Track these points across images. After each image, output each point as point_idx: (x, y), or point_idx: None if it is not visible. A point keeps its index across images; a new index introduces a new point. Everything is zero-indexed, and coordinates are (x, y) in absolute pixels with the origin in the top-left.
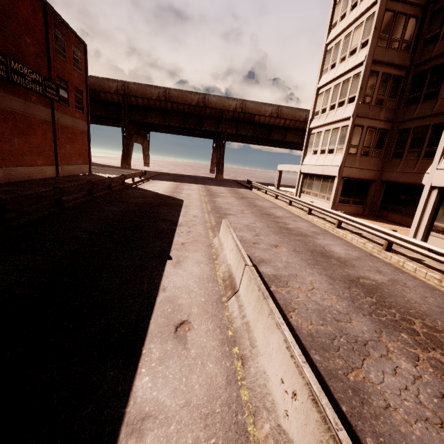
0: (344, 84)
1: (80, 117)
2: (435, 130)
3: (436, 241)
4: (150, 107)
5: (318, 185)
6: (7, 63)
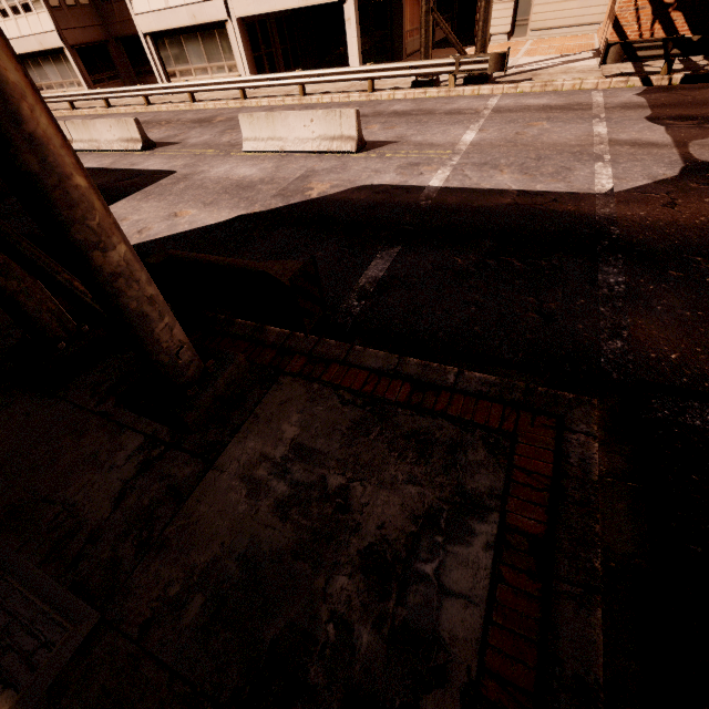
0: None
1: None
2: None
3: None
4: None
5: (52, 69)
6: None
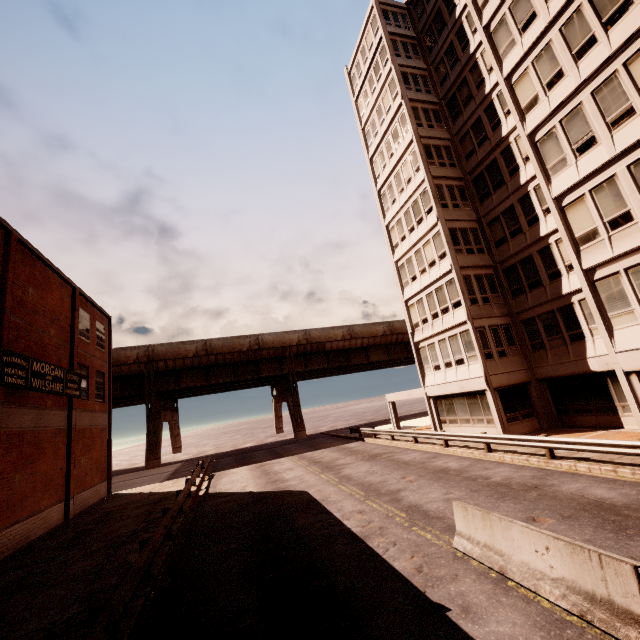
0: (438, 292)
1: (100, 409)
2: (563, 313)
3: None
4: (186, 367)
5: (463, 407)
6: (29, 366)
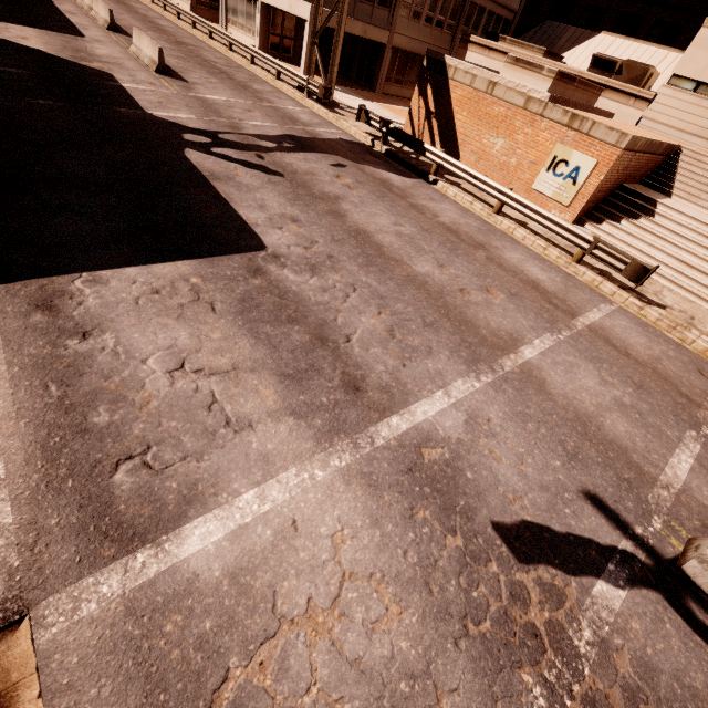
0: None
1: None
2: None
3: (229, 30)
4: None
5: None
6: None
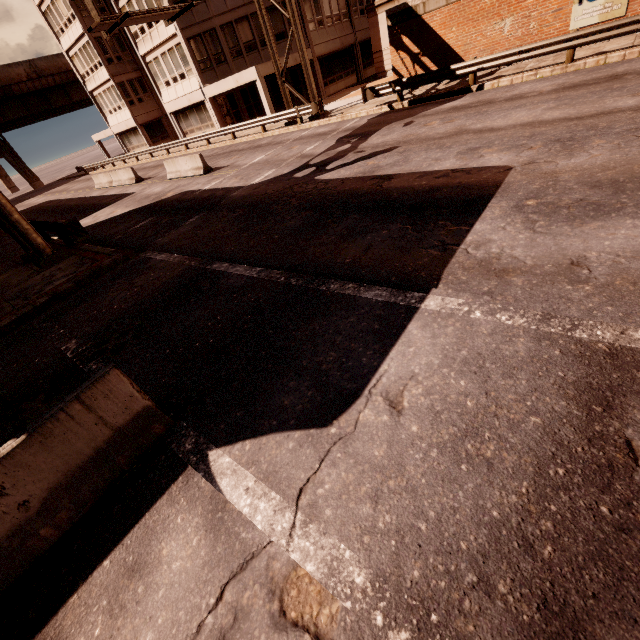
0: (85, 49)
1: None
2: None
3: None
4: None
5: (134, 139)
6: None
